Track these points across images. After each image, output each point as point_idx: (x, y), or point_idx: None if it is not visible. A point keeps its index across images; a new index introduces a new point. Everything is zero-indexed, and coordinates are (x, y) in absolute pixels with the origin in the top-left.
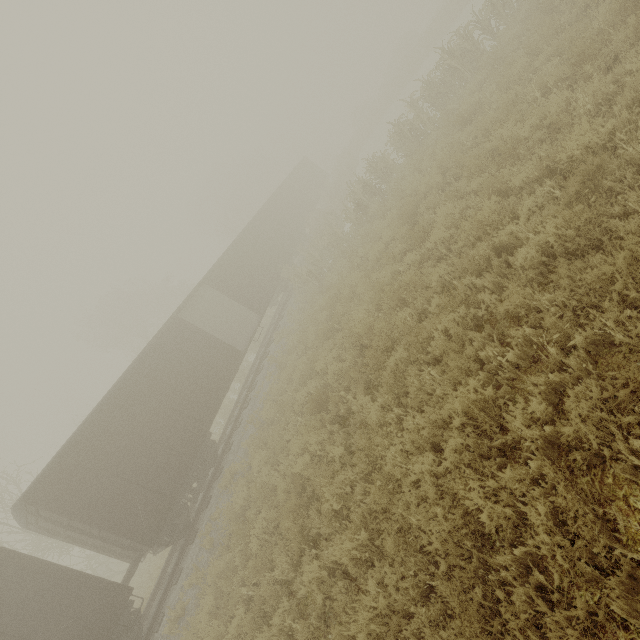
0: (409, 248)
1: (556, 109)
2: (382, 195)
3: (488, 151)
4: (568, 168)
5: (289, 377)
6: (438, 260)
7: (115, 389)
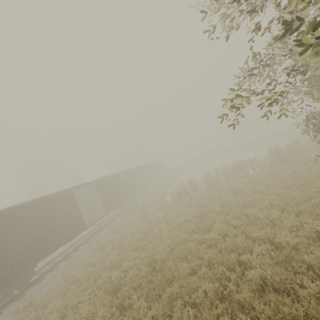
0: (196, 231)
1: (275, 216)
2: (189, 196)
3: (243, 211)
4: (278, 245)
5: (102, 258)
6: (208, 246)
7: (15, 208)
